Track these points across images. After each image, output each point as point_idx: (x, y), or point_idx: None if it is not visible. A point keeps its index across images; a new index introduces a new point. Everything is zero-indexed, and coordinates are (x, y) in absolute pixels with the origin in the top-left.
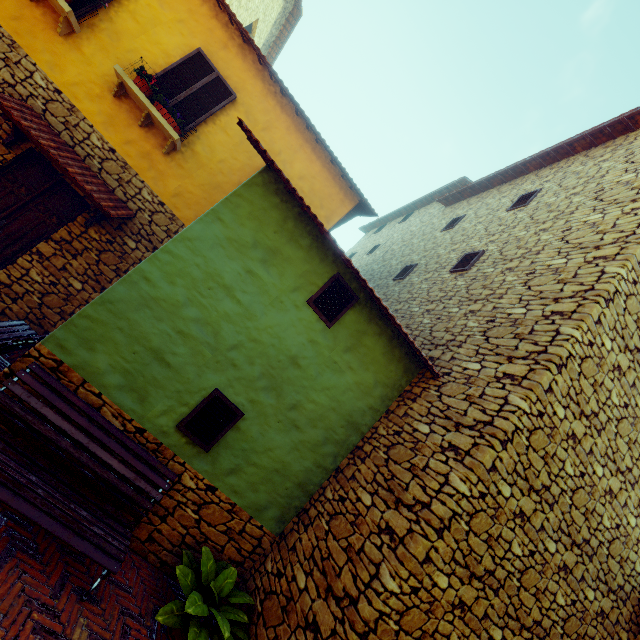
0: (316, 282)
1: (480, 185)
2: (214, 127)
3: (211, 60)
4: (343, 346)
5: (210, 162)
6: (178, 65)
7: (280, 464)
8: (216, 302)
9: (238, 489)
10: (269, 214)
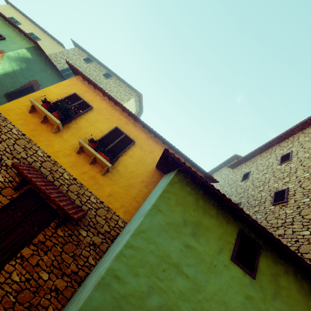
0: (230, 240)
1: (248, 156)
2: (126, 156)
3: (121, 130)
4: (270, 293)
5: (126, 173)
6: (107, 134)
7: None
8: (171, 282)
9: None
10: (187, 199)
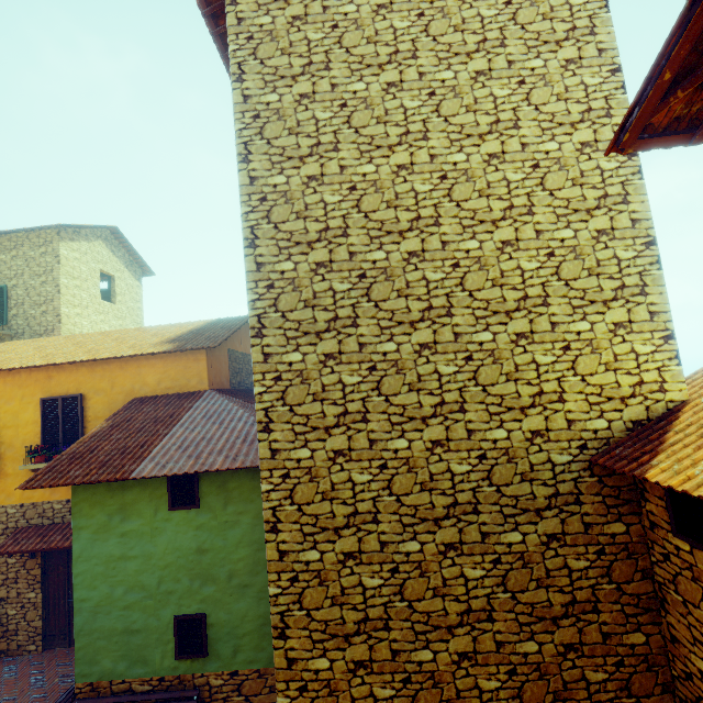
0: (162, 493)
1: None
2: (91, 424)
3: (53, 394)
4: (220, 507)
5: None
6: (44, 421)
7: (261, 618)
8: (125, 571)
9: (251, 659)
10: (99, 493)
